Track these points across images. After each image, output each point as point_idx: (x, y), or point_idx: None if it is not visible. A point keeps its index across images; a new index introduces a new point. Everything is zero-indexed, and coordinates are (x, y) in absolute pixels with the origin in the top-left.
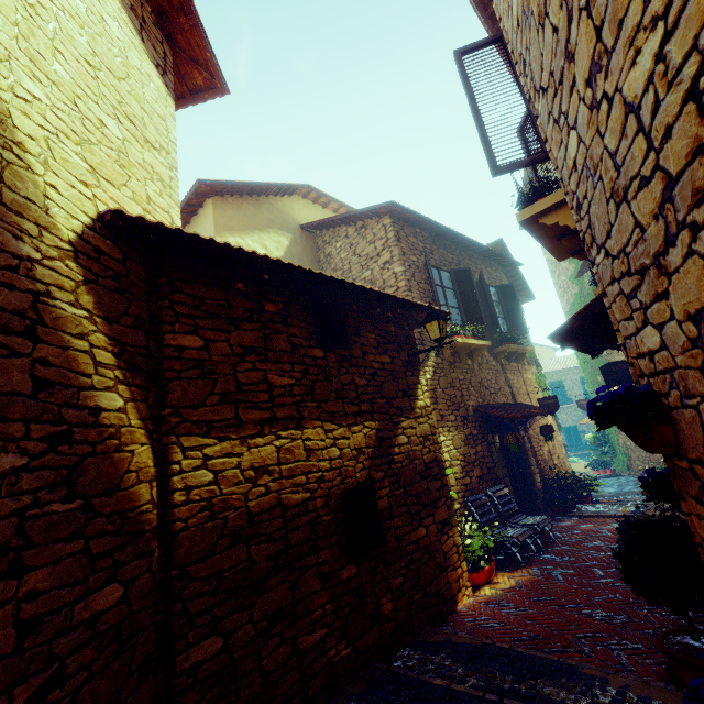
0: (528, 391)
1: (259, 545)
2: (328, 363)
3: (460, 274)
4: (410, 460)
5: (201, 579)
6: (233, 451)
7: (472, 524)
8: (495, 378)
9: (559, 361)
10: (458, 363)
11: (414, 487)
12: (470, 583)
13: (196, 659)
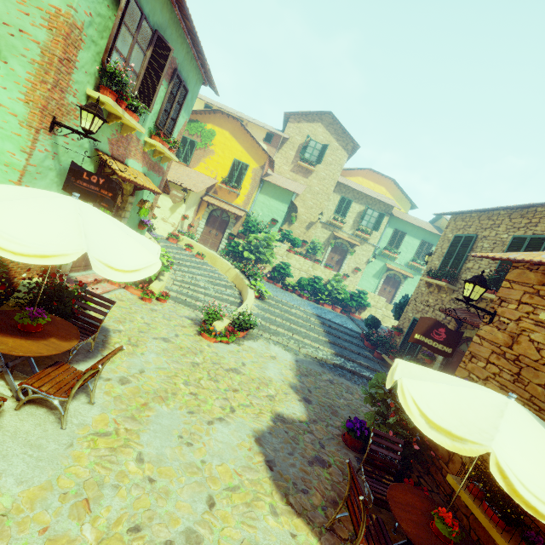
0: None
1: None
2: None
3: None
4: None
5: None
6: None
7: None
8: None
9: None
10: None
11: None
12: None
13: None
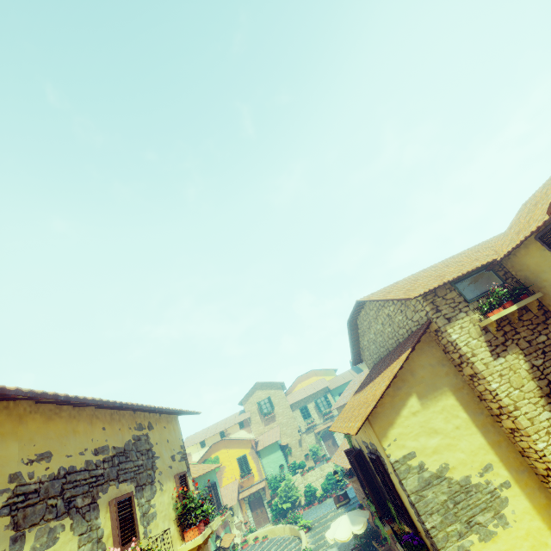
0: None
1: None
2: None
3: None
4: None
5: None
6: None
7: None
8: None
9: (351, 386)
10: None
11: None
12: None
13: None
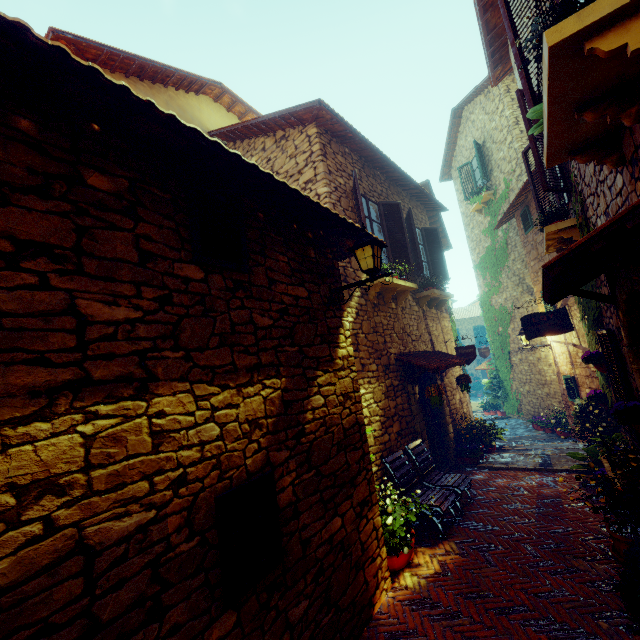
0: (445, 338)
1: None
2: (210, 290)
3: (389, 208)
4: (326, 427)
5: None
6: None
7: (391, 492)
8: (417, 325)
9: (457, 311)
10: (382, 306)
11: (329, 464)
12: (389, 572)
13: None
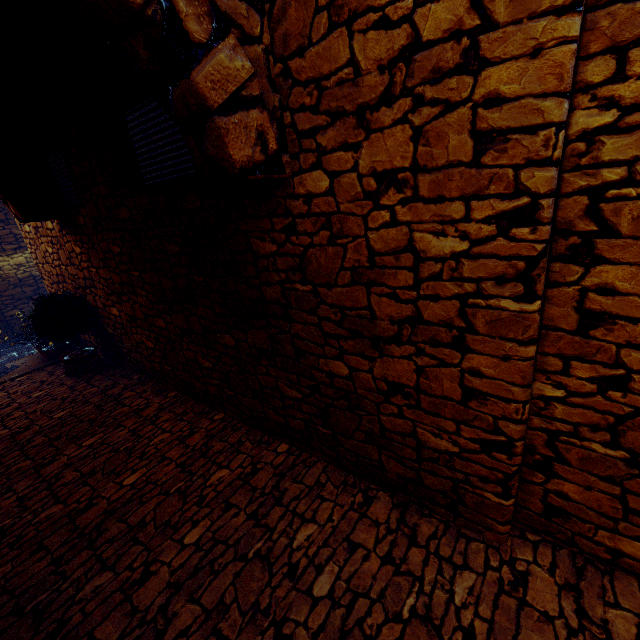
0: None
1: (26, 287)
2: None
3: None
4: None
5: (6, 296)
6: (5, 260)
7: None
8: None
9: None
10: None
11: None
12: None
13: (12, 314)
